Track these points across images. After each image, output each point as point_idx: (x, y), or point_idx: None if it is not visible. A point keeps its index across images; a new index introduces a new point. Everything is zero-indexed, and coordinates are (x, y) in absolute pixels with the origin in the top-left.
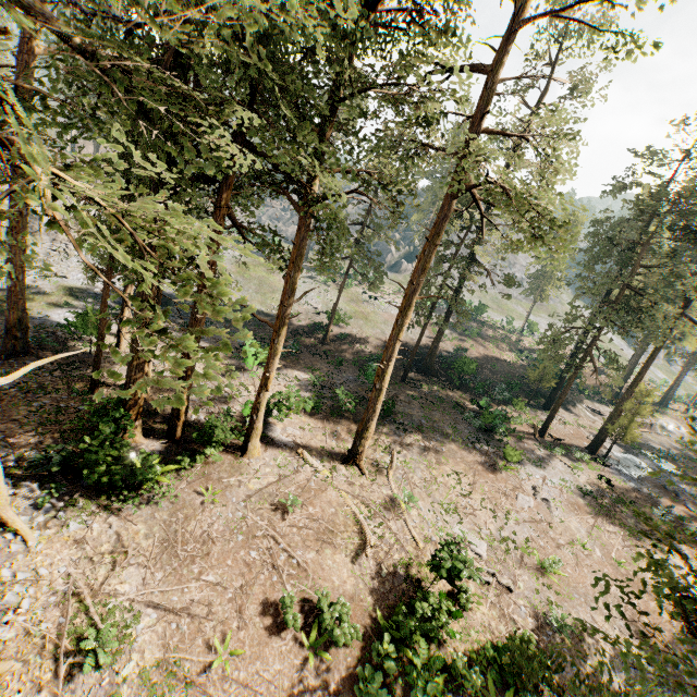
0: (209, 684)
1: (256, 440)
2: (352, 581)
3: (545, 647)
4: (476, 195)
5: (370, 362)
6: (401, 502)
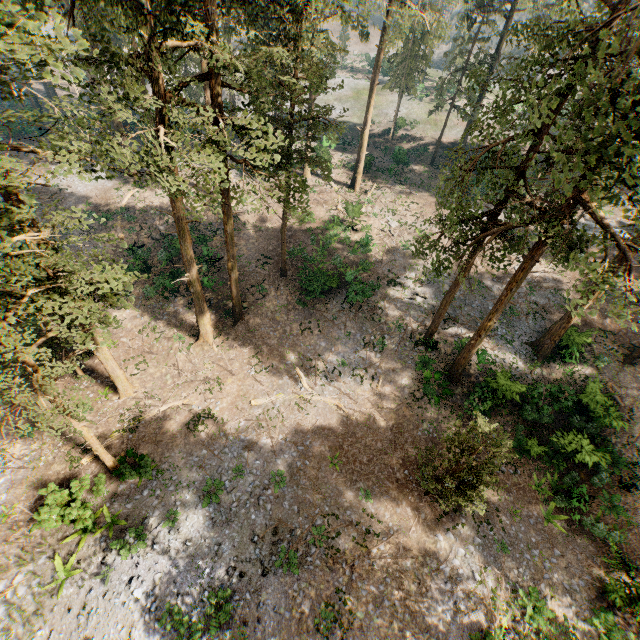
0: (268, 216)
1: (307, 170)
2: (323, 215)
3: (391, 250)
4: (410, 8)
5: (412, 152)
6: (365, 204)
